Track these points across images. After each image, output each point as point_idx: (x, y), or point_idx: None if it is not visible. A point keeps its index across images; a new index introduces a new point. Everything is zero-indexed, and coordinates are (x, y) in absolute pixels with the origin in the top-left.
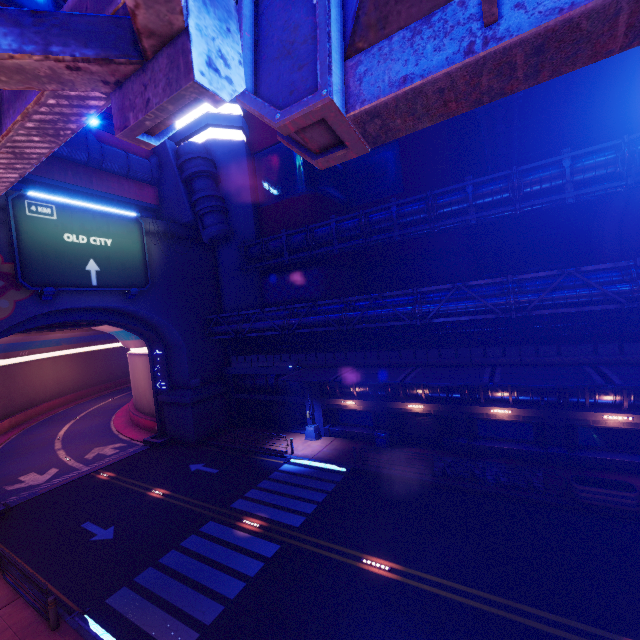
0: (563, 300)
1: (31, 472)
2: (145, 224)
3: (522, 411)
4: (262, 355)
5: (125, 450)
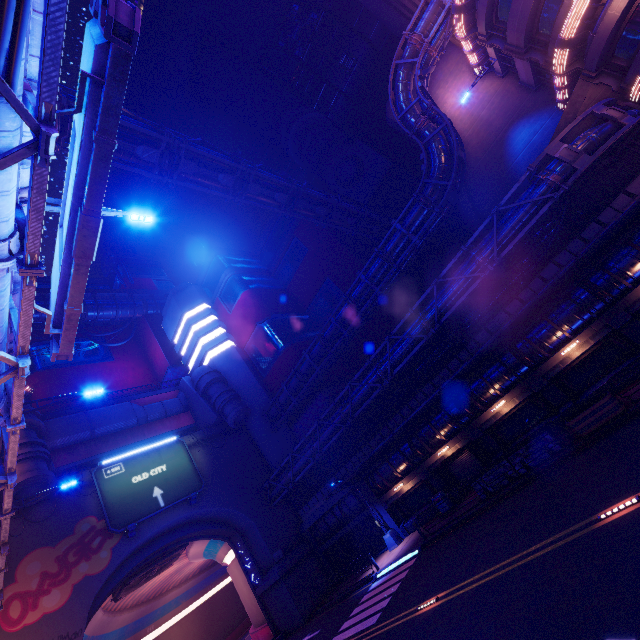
0: (449, 300)
1: None
2: (186, 440)
3: (510, 394)
4: (318, 492)
5: None
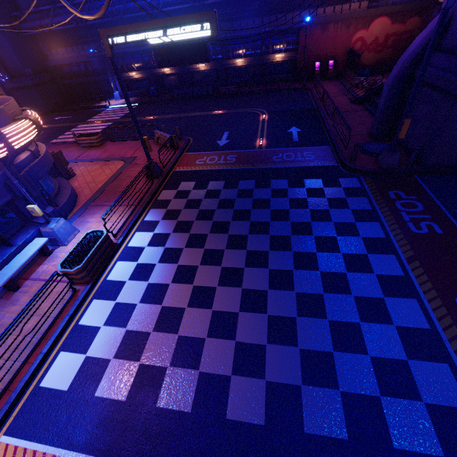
0: None
1: None
2: None
3: (209, 64)
4: (69, 47)
5: None
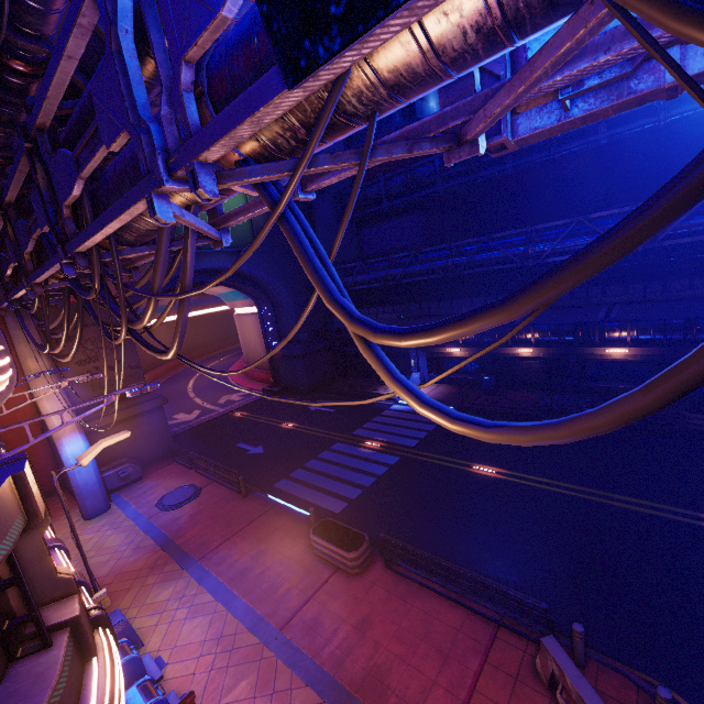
0: (702, 226)
1: (180, 413)
2: None
3: (640, 350)
4: (364, 308)
5: (249, 397)
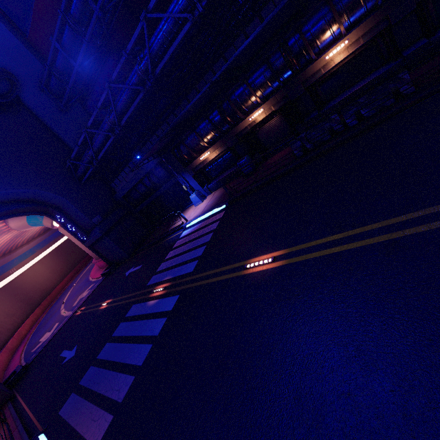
0: None
1: (46, 333)
2: None
3: (359, 30)
4: (125, 168)
5: (93, 287)
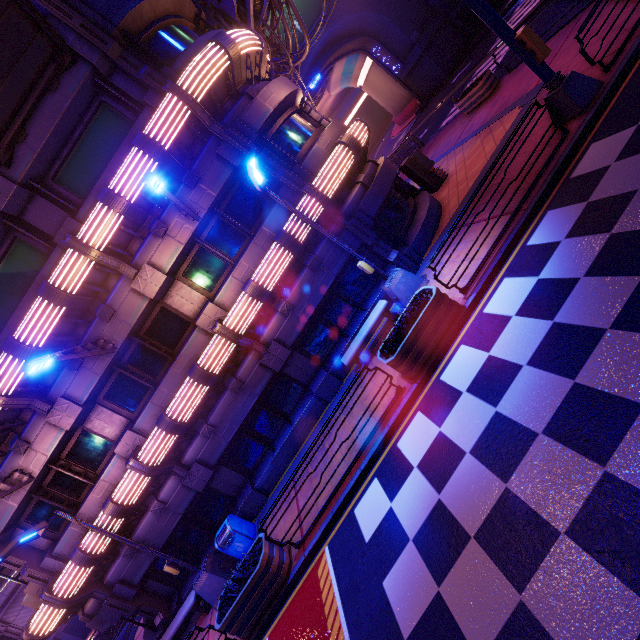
0: None
1: None
2: None
3: None
4: None
5: (409, 128)
